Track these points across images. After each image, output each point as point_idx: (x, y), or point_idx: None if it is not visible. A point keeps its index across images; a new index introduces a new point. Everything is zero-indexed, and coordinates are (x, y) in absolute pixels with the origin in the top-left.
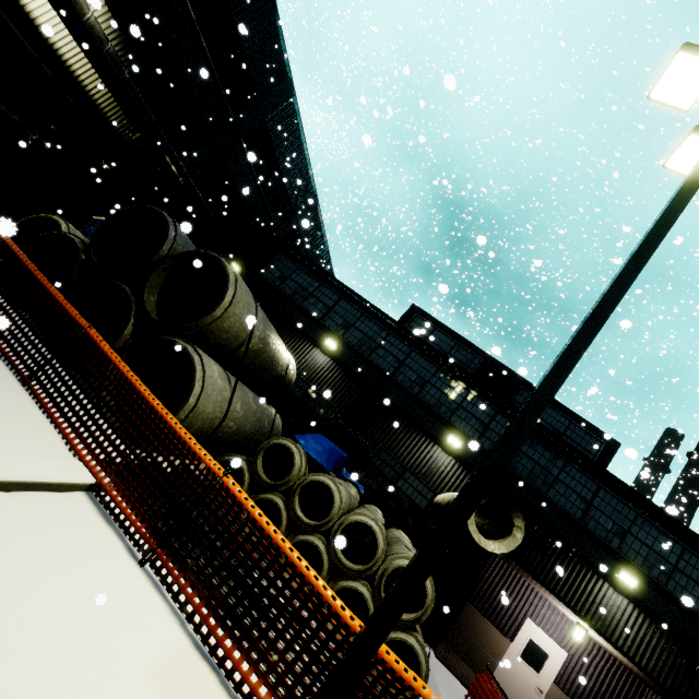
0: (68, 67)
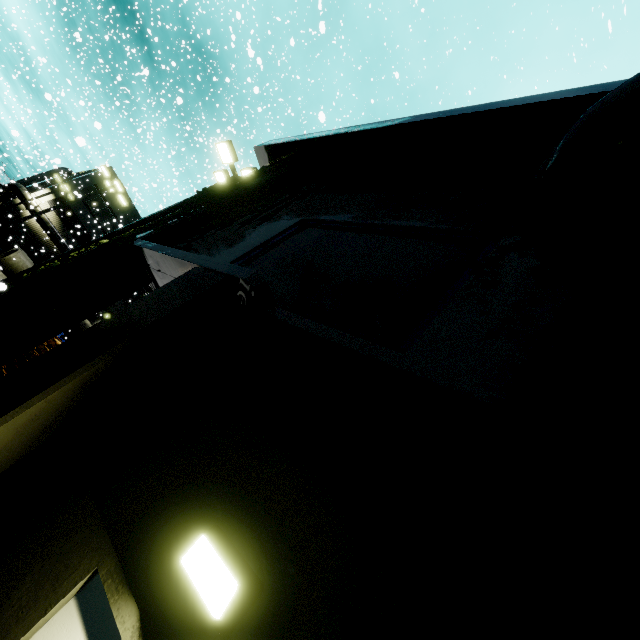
0: (38, 233)
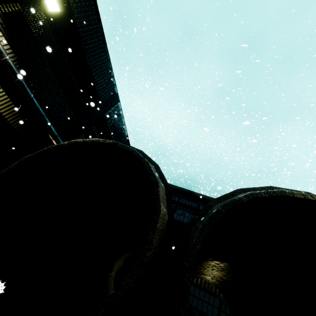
0: None
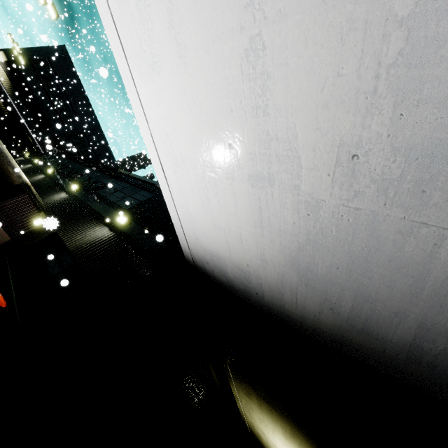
0: None
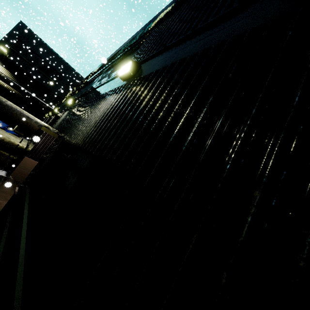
0: (2, 86)
